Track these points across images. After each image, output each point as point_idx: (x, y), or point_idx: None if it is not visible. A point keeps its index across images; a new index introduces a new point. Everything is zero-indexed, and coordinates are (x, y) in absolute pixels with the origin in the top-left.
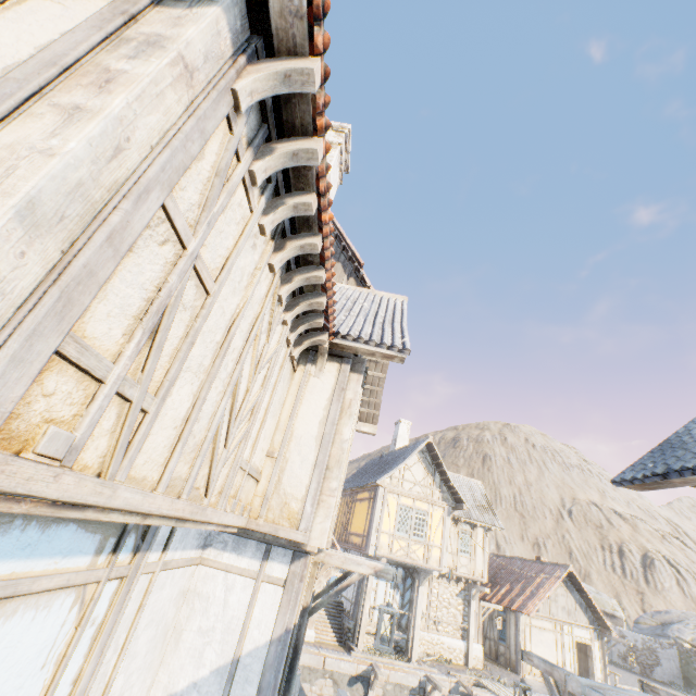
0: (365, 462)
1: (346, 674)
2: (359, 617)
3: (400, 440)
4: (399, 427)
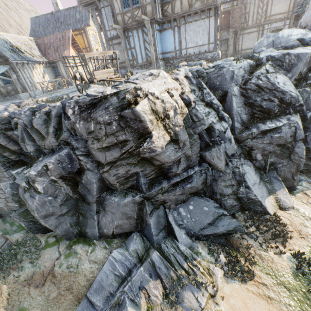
0: (31, 19)
1: None
2: None
3: (59, 4)
4: None
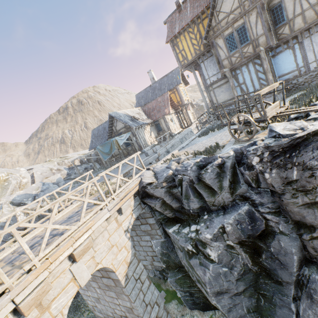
0: (135, 95)
1: (195, 128)
2: (183, 121)
3: (155, 77)
4: (152, 73)
